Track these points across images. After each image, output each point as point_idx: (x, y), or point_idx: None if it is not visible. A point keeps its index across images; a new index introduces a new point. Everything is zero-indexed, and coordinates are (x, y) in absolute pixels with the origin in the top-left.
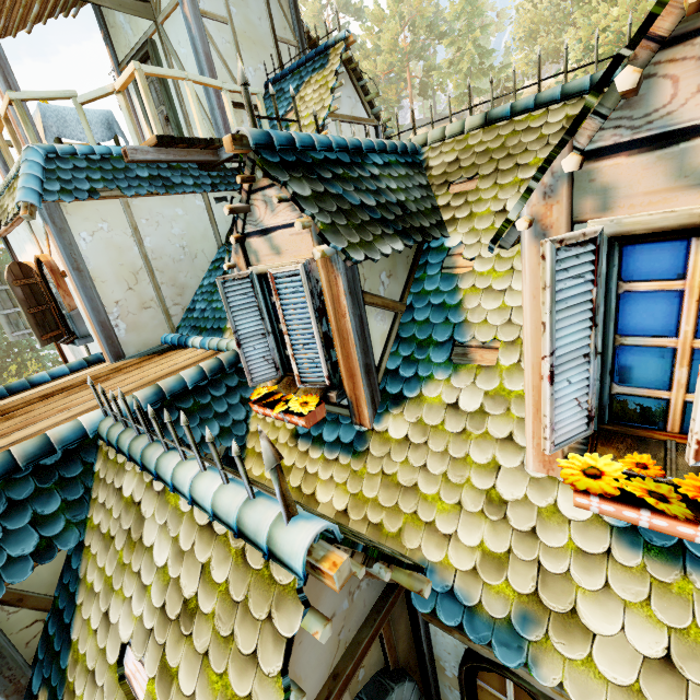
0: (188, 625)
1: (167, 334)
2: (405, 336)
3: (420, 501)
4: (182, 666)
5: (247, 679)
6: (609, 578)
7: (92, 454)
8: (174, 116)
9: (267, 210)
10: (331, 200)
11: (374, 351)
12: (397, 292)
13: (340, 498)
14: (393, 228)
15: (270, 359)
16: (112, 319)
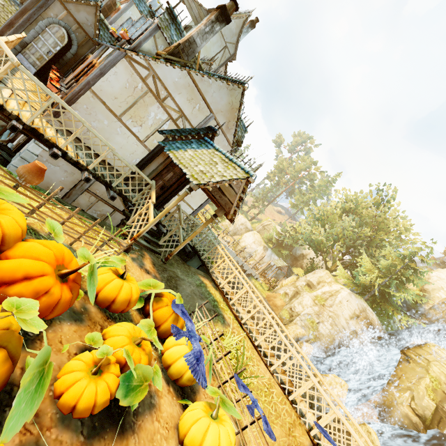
0: None
1: None
2: None
3: None
4: None
5: None
6: None
7: None
8: None
9: None
10: None
11: None
12: None
13: None
14: None
15: None
16: (113, 25)
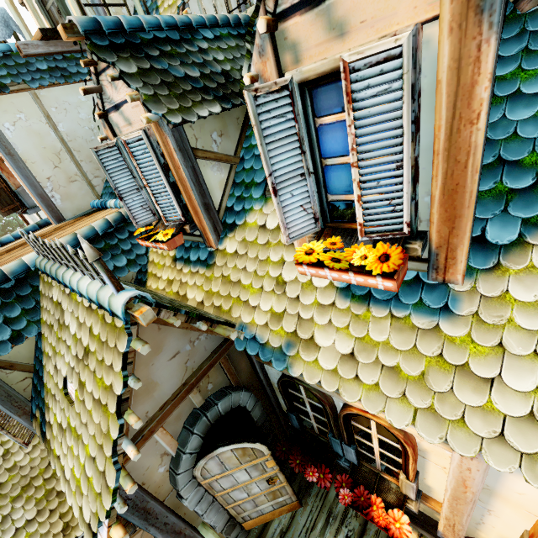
0: (87, 359)
1: (94, 200)
2: (238, 181)
3: (241, 289)
4: (86, 380)
5: (110, 377)
6: (332, 316)
7: (36, 280)
8: (63, 7)
9: (112, 88)
10: (156, 75)
11: (214, 194)
12: (231, 148)
13: (199, 294)
14: (213, 94)
15: (147, 207)
16: (48, 192)
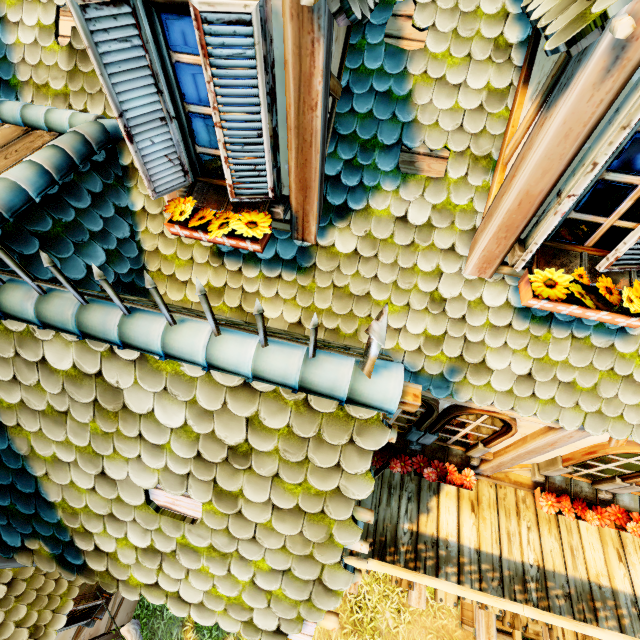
0: (243, 462)
1: None
2: (344, 133)
3: (373, 307)
4: (246, 488)
5: (332, 481)
6: (508, 339)
7: None
8: None
9: None
10: None
11: None
12: (336, 66)
13: (292, 312)
14: None
15: (175, 158)
16: None
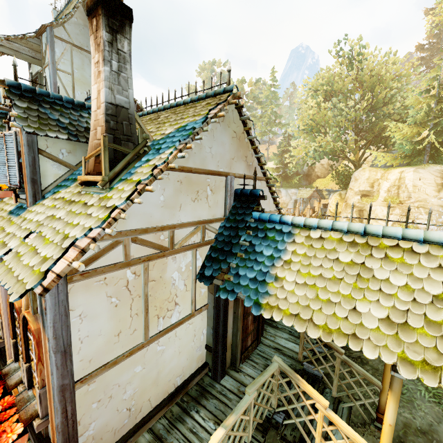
0: None
1: None
2: None
3: None
4: None
5: None
6: None
7: None
8: None
9: None
10: None
11: None
12: None
13: None
14: None
15: None
16: None
